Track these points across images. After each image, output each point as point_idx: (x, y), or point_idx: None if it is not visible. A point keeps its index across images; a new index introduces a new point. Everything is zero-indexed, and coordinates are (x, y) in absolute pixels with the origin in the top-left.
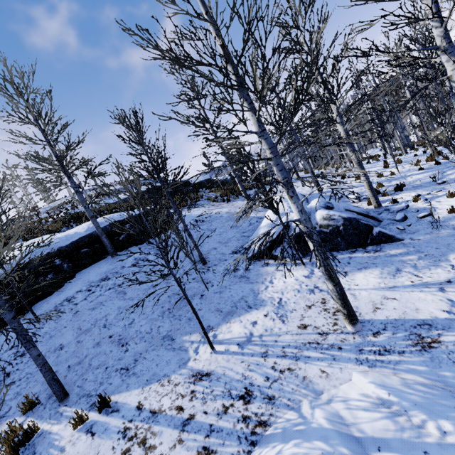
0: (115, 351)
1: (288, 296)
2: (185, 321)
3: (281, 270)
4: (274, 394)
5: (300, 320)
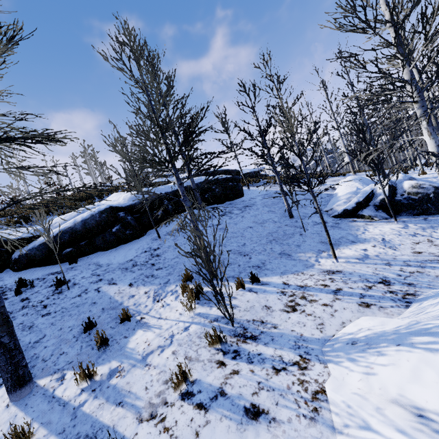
0: (240, 258)
1: (390, 237)
2: (294, 246)
3: (371, 224)
4: (411, 282)
5: (411, 249)
